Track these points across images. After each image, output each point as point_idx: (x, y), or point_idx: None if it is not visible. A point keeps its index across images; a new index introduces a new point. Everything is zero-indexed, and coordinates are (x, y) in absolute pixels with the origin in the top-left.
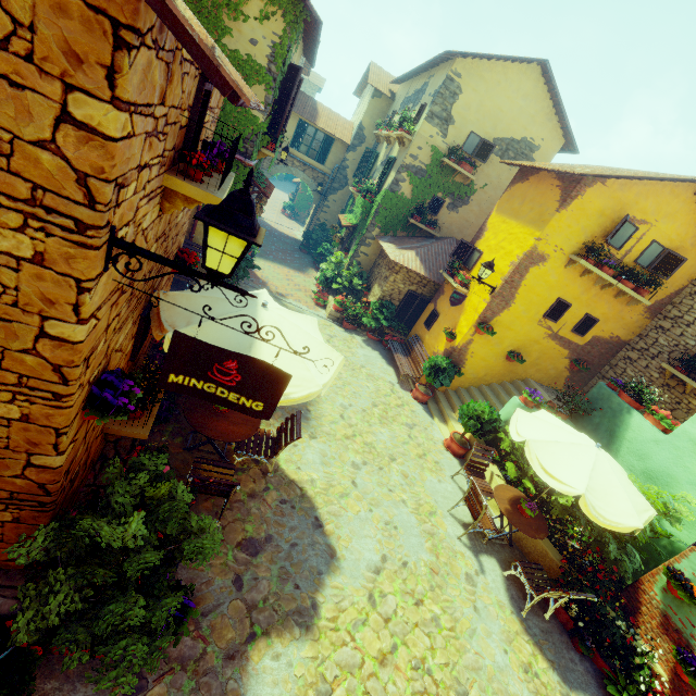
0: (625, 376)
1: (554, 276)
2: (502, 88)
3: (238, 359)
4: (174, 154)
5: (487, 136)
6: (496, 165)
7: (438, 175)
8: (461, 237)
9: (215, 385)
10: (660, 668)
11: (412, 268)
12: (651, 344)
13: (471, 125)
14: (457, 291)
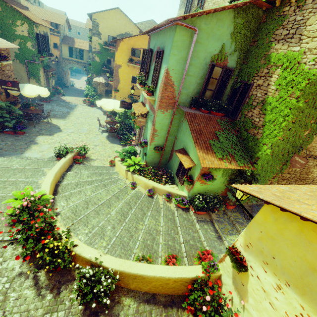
0: None
1: (126, 70)
2: (111, 19)
3: (10, 82)
4: None
5: (114, 35)
6: None
7: (105, 52)
8: None
9: (9, 87)
10: (135, 139)
11: (101, 82)
12: None
13: (107, 33)
14: (105, 82)
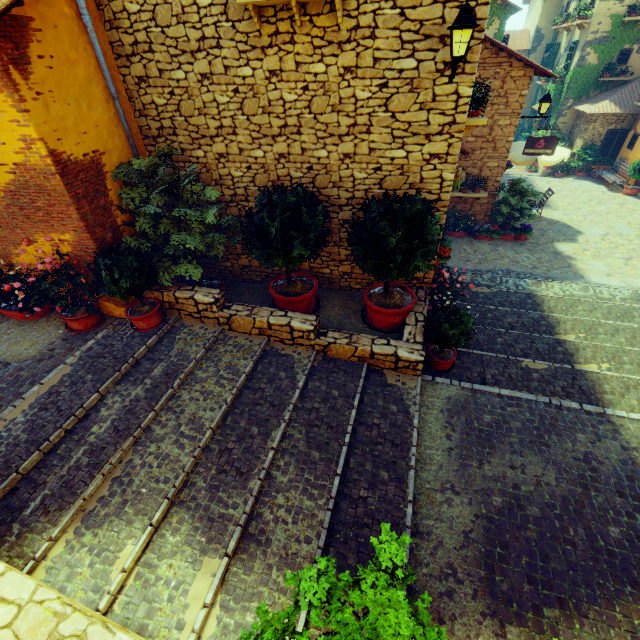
0: None
1: None
2: None
3: (543, 139)
4: None
5: None
6: None
7: (621, 33)
8: None
9: (536, 150)
10: None
11: (607, 112)
12: None
13: None
14: None
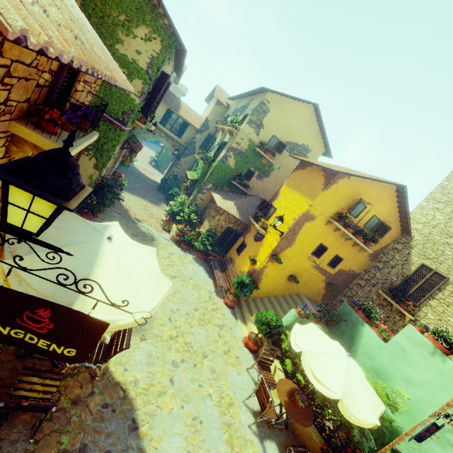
0: (357, 296)
1: (319, 230)
2: (292, 114)
3: (52, 308)
4: (29, 107)
5: (282, 139)
6: (286, 157)
7: (252, 157)
8: (263, 196)
9: (24, 331)
10: None
11: (231, 212)
12: (372, 277)
13: (273, 131)
14: (259, 232)
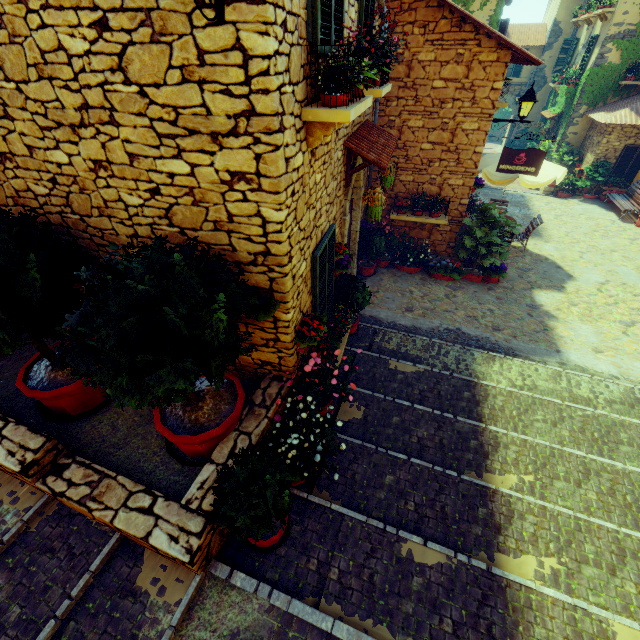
0: None
1: None
2: None
3: (525, 152)
4: None
5: None
6: None
7: None
8: None
9: (515, 166)
10: None
11: (626, 123)
12: None
13: None
14: None
